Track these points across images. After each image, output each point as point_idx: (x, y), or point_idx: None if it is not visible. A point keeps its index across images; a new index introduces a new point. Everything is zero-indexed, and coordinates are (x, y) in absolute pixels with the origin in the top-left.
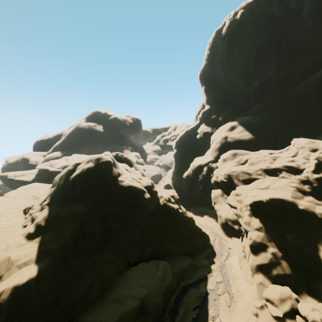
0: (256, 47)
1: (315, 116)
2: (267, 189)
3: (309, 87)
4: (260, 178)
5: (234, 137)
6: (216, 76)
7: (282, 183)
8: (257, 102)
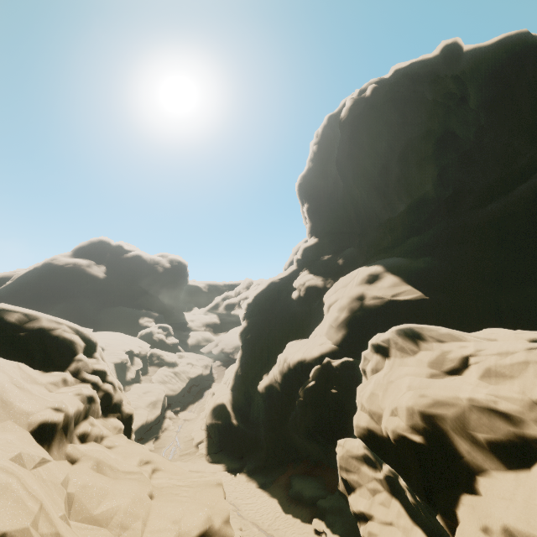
0: (400, 142)
1: None
2: None
3: (514, 210)
4: None
5: (381, 296)
6: (328, 188)
7: None
8: (409, 235)
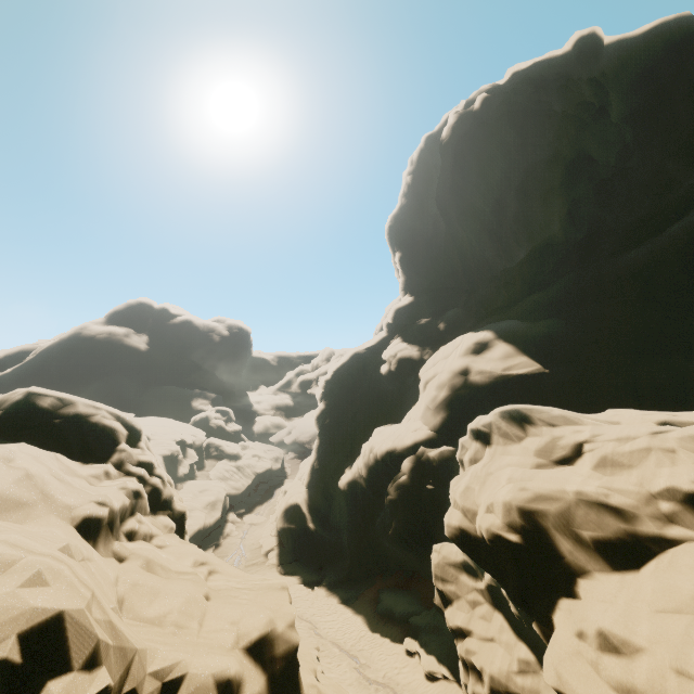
0: (519, 169)
1: None
2: None
3: (663, 257)
4: (687, 541)
5: (489, 370)
6: (427, 231)
7: None
8: (530, 291)
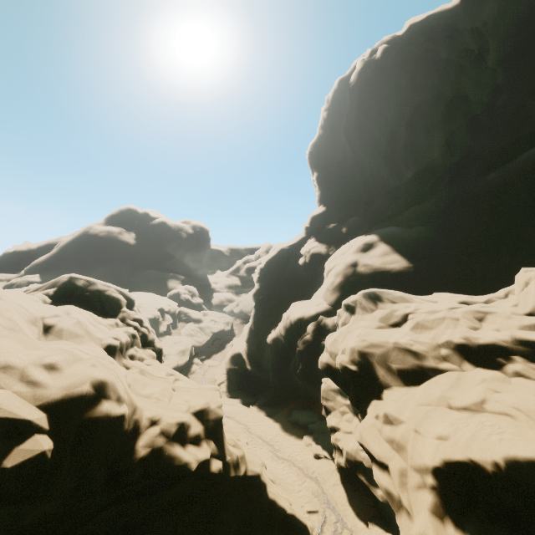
0: (409, 107)
1: (533, 231)
2: (480, 414)
3: (512, 179)
4: (450, 371)
5: (371, 263)
6: (337, 156)
7: (524, 397)
8: (412, 204)
